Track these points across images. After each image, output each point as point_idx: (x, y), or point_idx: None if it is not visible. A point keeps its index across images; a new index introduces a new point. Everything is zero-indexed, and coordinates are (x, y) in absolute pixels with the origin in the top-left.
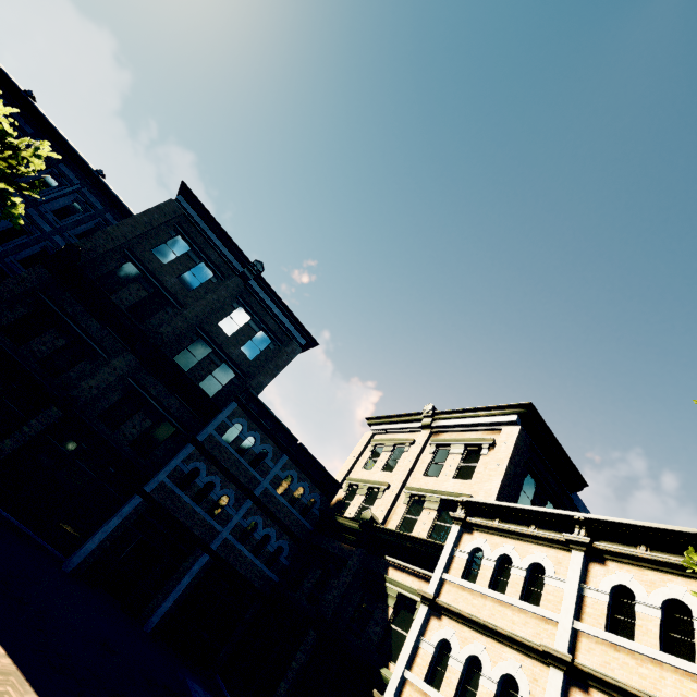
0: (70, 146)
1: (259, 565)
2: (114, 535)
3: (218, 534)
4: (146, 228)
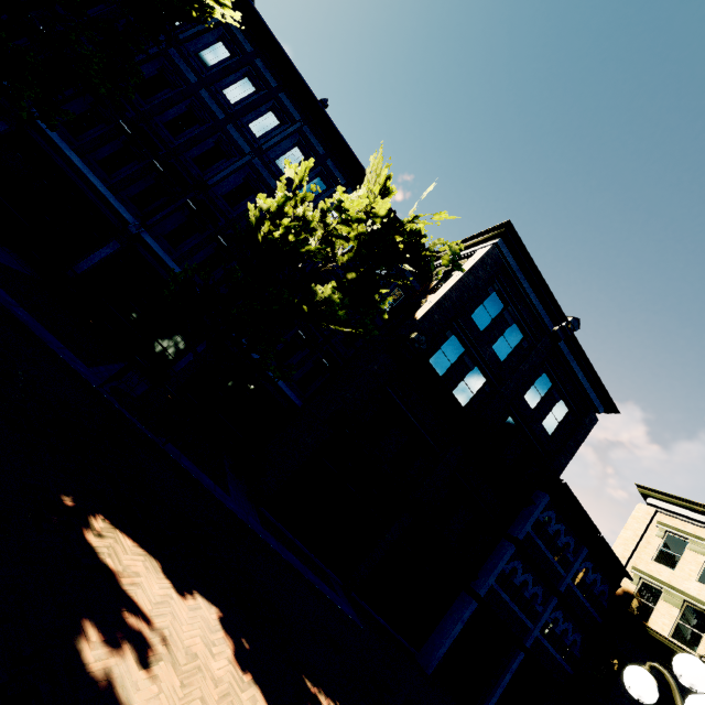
0: (361, 167)
1: (559, 659)
2: (456, 637)
3: (528, 630)
4: (471, 290)
